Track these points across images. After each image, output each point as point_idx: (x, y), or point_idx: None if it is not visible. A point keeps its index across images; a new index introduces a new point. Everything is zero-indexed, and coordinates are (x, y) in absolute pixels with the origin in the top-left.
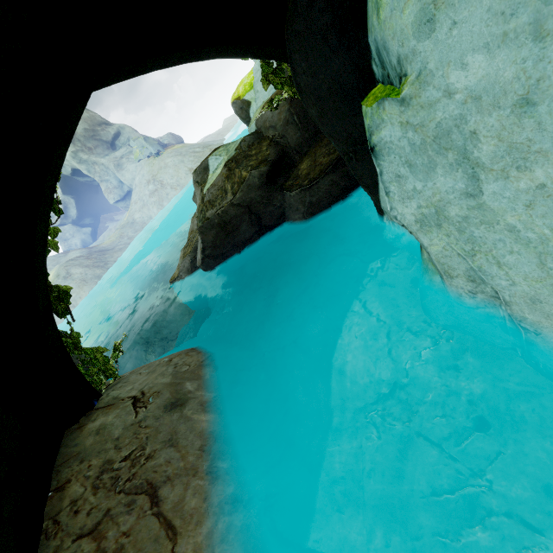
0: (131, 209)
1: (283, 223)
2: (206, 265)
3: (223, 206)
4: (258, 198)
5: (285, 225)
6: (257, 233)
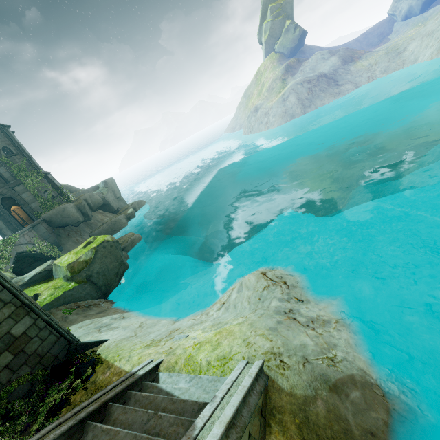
0: (425, 25)
1: None
2: None
3: None
4: None
5: None
6: None
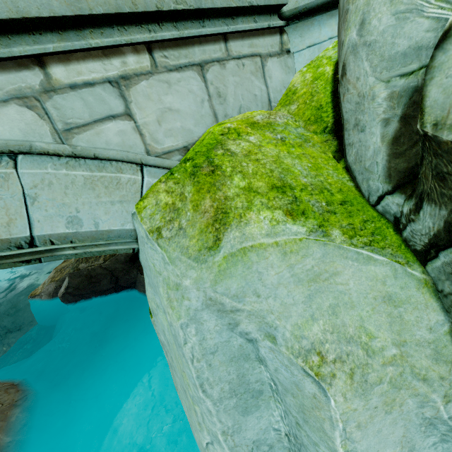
0: None
1: (134, 287)
2: (65, 298)
3: (94, 265)
4: (121, 268)
5: (135, 289)
6: (114, 288)
